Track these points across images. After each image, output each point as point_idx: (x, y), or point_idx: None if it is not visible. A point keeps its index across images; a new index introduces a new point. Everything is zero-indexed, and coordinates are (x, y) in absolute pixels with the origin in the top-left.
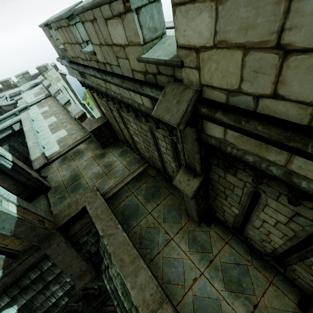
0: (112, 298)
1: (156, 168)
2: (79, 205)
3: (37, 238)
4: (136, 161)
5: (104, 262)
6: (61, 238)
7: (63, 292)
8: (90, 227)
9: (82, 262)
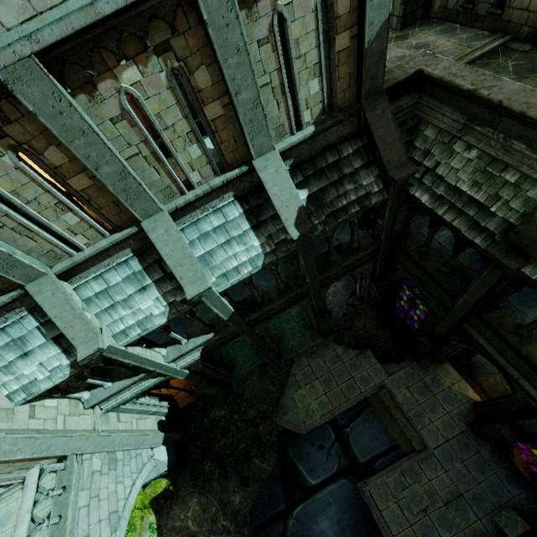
0: (433, 208)
1: (536, 35)
2: (409, 69)
3: (368, 87)
4: (480, 36)
5: (423, 165)
6: (388, 104)
7: (355, 197)
8: (408, 116)
9: (404, 150)
